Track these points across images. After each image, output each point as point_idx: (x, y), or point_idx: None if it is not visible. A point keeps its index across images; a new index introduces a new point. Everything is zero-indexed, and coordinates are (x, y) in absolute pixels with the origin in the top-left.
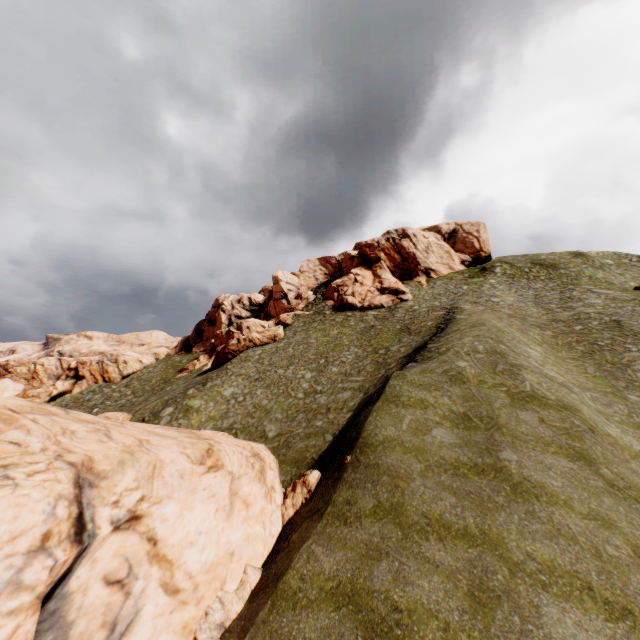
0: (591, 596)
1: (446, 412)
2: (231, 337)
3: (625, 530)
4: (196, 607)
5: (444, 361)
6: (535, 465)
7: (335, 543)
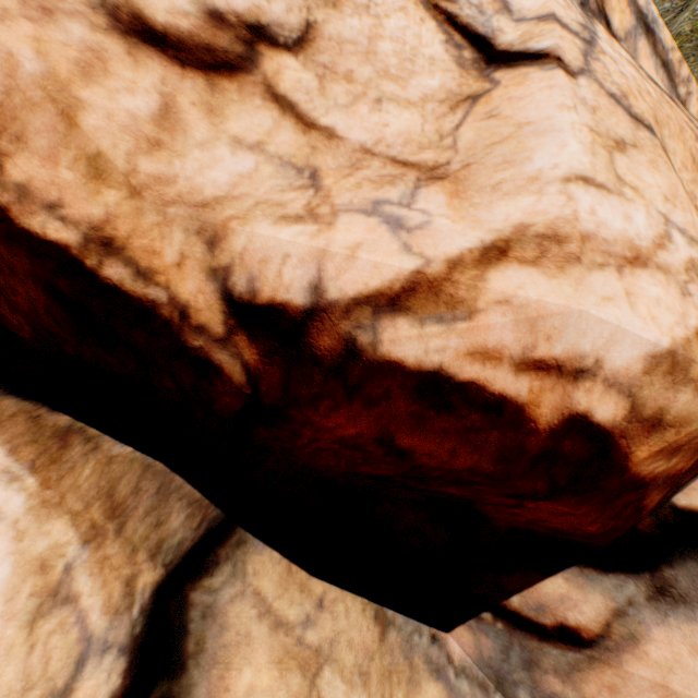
0: None
1: None
2: None
3: None
4: None
5: None
6: None
7: None
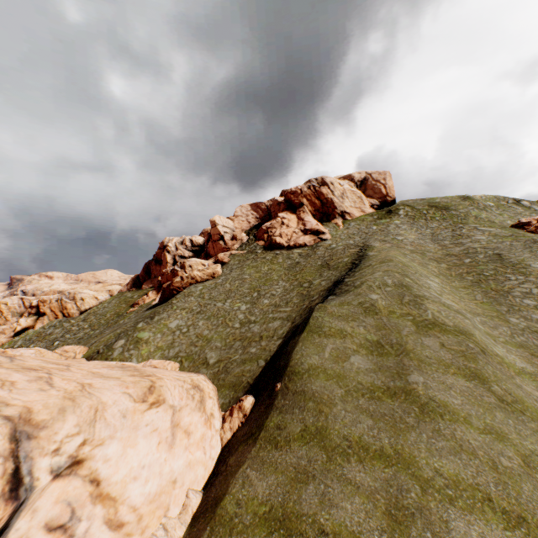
0: (491, 507)
1: (362, 341)
2: (176, 275)
3: (515, 441)
4: (141, 537)
5: (359, 294)
6: (438, 386)
7: (267, 467)
